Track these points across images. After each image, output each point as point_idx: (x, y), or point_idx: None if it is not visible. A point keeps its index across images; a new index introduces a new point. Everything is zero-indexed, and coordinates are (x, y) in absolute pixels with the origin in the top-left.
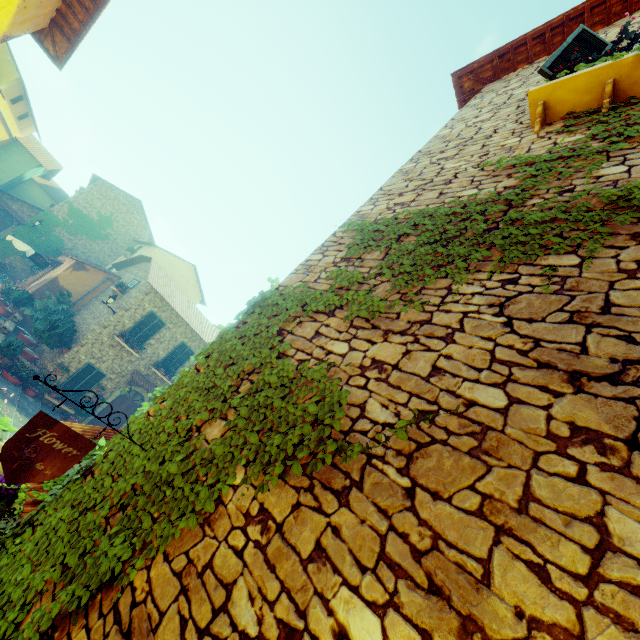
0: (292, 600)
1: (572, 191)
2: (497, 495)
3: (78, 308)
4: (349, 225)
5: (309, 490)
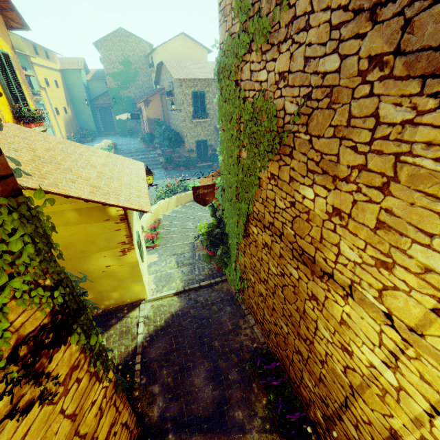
0: (290, 195)
1: None
2: (339, 124)
3: (168, 121)
4: None
5: (280, 159)
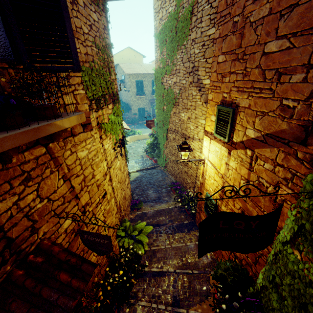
0: (179, 117)
1: (184, 8)
2: (187, 95)
3: (120, 97)
4: (155, 37)
5: (176, 107)
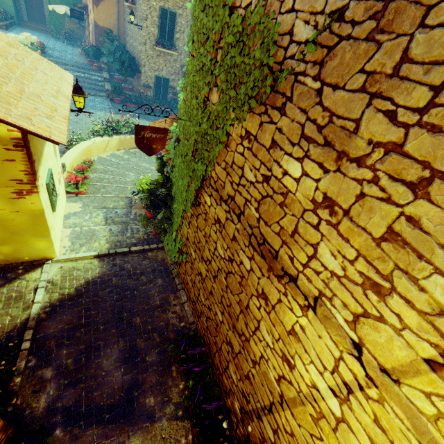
0: (265, 166)
1: None
2: (379, 69)
3: (123, 38)
4: None
5: (265, 113)
